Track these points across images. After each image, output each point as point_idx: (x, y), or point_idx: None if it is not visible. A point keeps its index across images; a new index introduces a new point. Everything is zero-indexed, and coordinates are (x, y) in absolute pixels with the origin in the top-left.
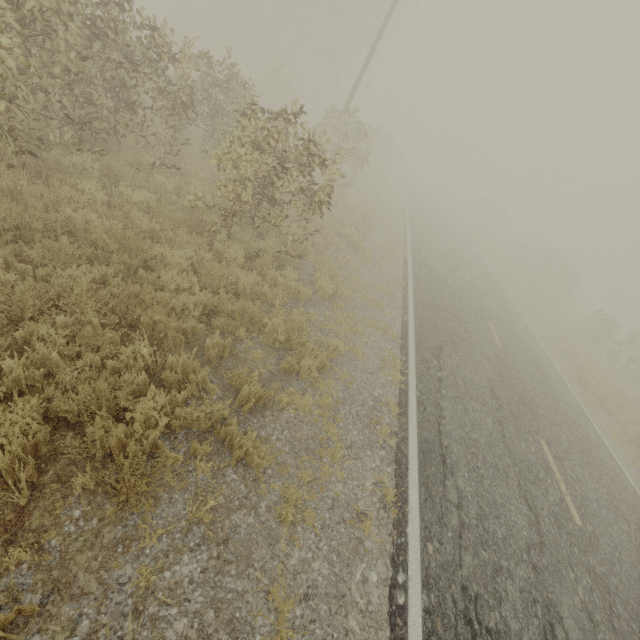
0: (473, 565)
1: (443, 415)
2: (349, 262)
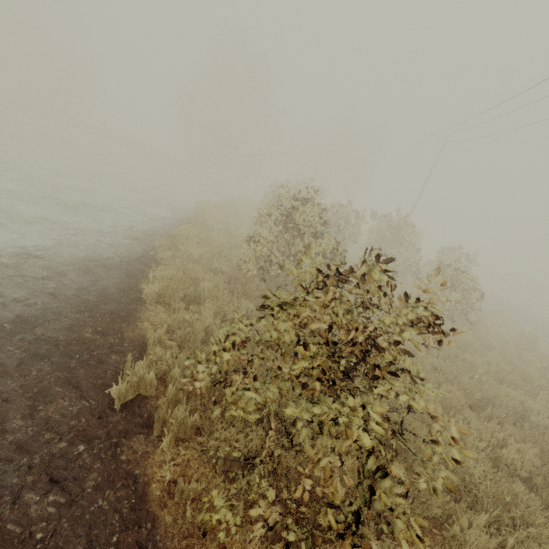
0: None
1: None
2: None
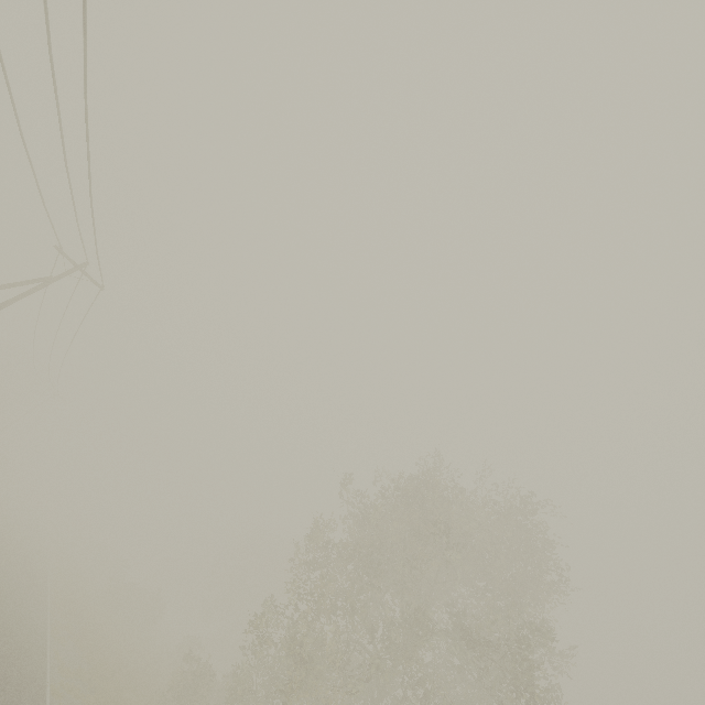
0: None
1: None
2: None
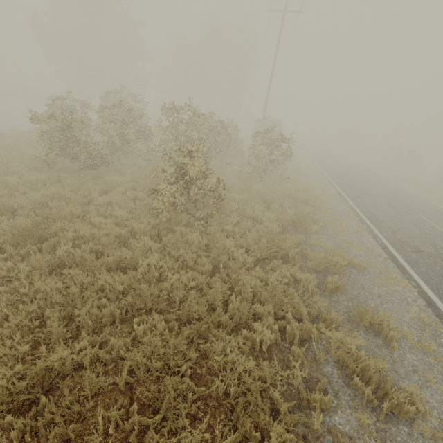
0: (400, 237)
1: (371, 211)
2: (300, 178)
